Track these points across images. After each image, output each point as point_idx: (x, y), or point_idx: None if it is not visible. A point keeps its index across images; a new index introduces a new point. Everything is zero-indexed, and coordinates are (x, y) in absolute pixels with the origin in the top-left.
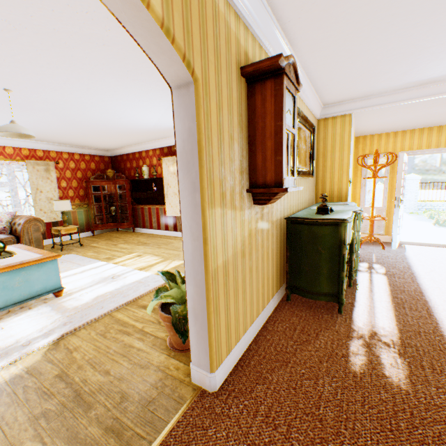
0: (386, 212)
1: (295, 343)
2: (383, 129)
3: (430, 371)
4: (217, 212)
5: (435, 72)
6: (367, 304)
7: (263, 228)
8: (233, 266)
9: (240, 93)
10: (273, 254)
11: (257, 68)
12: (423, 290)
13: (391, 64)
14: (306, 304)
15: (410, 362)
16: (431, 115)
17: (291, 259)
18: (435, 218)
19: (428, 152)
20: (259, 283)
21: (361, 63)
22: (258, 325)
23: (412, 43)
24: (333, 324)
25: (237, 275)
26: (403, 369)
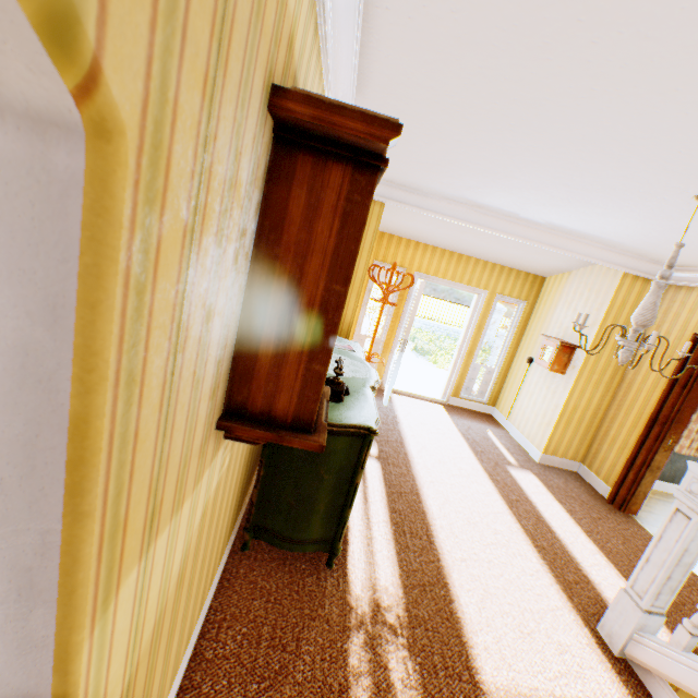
0: (383, 348)
1: (262, 688)
2: (407, 233)
3: (444, 676)
4: (123, 594)
5: (494, 202)
6: (364, 535)
7: (231, 462)
8: (152, 648)
9: (256, 164)
10: (237, 485)
11: (326, 122)
12: (420, 490)
13: (467, 172)
14: (278, 552)
15: (422, 663)
16: (461, 240)
17: (267, 482)
18: (415, 343)
19: (443, 283)
20: (202, 581)
21: (437, 151)
22: (185, 664)
23: (507, 164)
24: (322, 601)
25: (157, 651)
26: (417, 686)
